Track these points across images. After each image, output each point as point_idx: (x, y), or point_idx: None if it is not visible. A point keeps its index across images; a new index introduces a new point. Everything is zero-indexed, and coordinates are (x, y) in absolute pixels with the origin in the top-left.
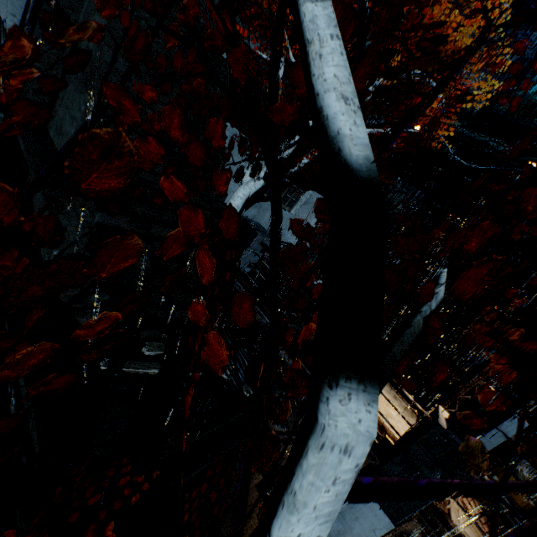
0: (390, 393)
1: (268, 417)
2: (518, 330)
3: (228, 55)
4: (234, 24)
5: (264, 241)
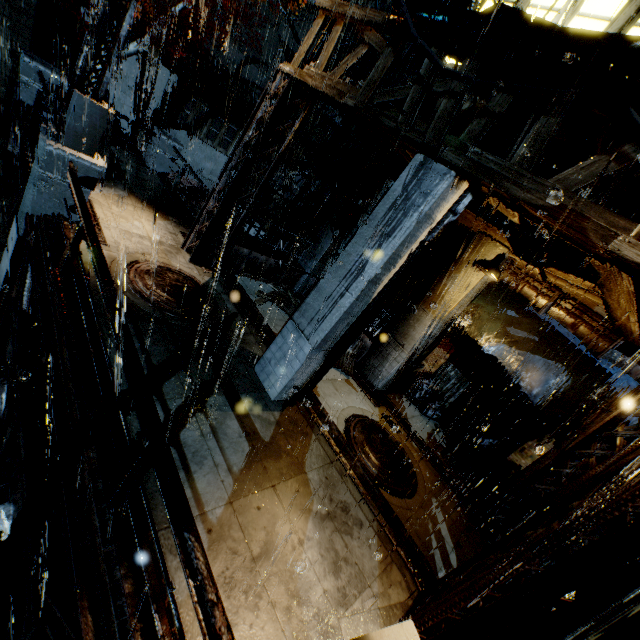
0: (169, 229)
1: (4, 212)
2: (357, 201)
3: None
4: None
5: (44, 72)
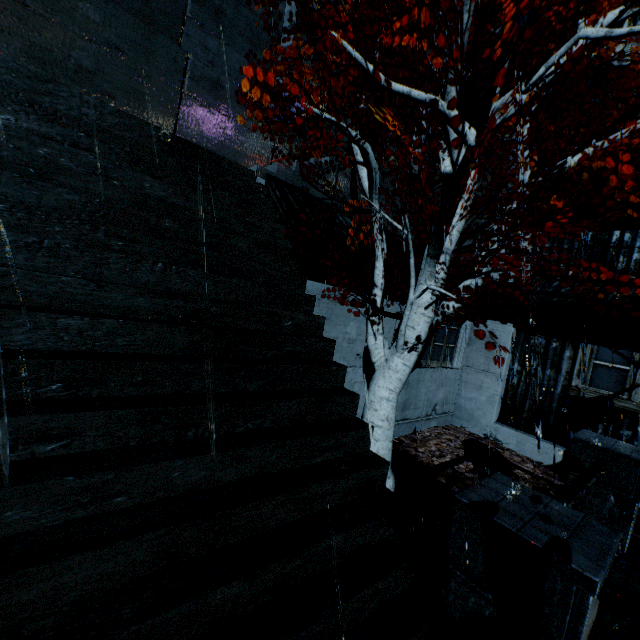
0: None
1: None
2: None
3: (266, 180)
4: (266, 164)
5: None
